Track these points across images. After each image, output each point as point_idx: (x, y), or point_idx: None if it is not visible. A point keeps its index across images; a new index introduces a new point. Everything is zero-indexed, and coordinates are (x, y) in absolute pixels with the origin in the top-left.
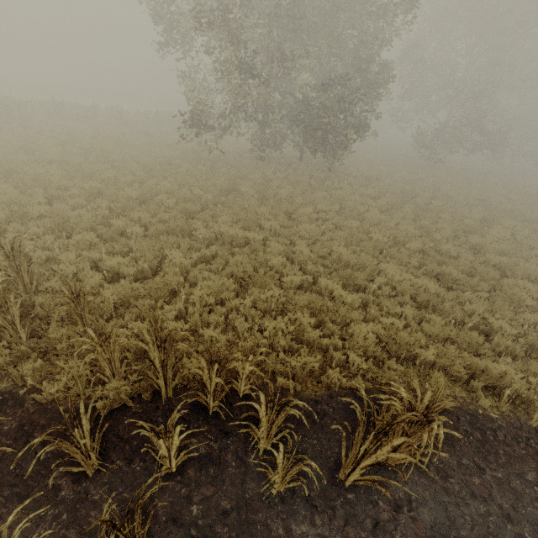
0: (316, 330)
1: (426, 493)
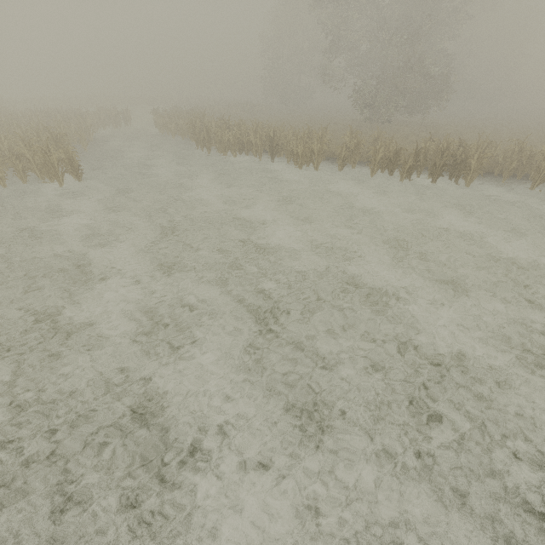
0: None
1: None
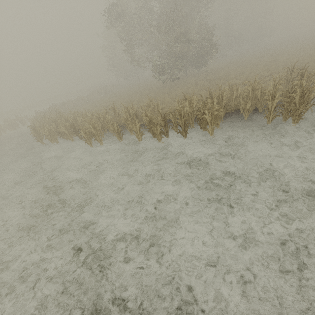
0: None
1: None
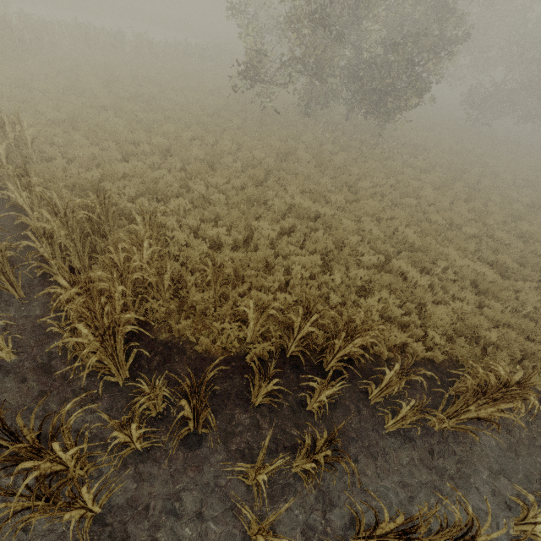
0: (400, 309)
1: (491, 439)
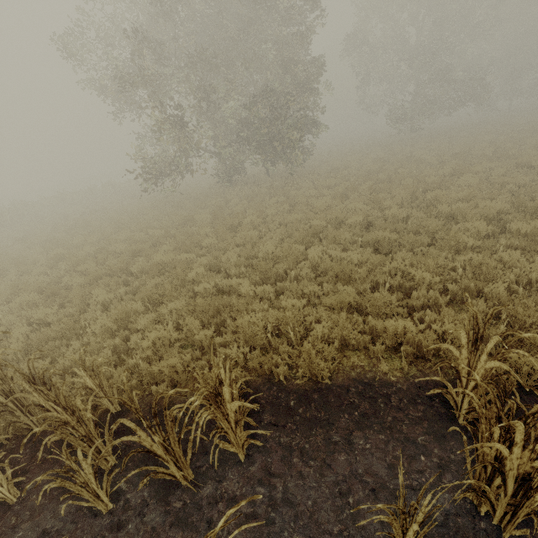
0: (204, 331)
1: (277, 482)
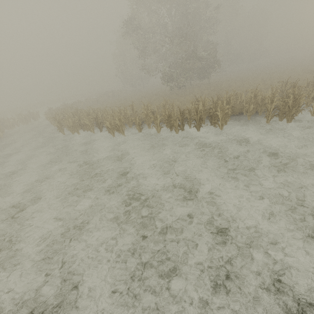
0: None
1: None
